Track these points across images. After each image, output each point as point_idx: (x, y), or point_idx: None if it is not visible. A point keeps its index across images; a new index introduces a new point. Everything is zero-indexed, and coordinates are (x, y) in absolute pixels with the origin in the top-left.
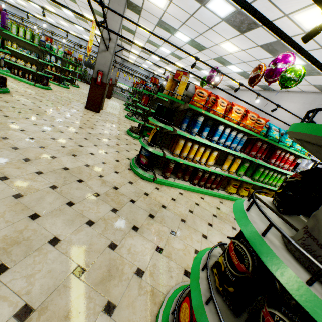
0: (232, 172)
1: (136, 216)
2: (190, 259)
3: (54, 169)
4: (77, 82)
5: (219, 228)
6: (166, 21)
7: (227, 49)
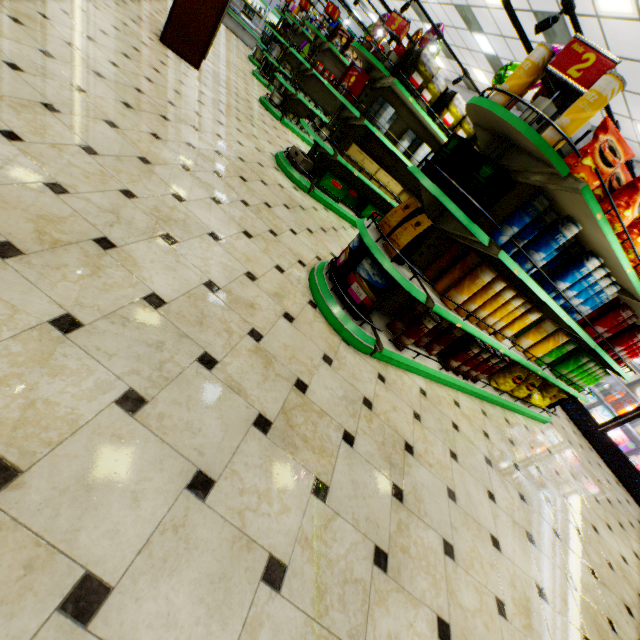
0: (533, 358)
1: (369, 501)
2: None
3: (117, 303)
4: None
5: (505, 504)
6: None
7: None
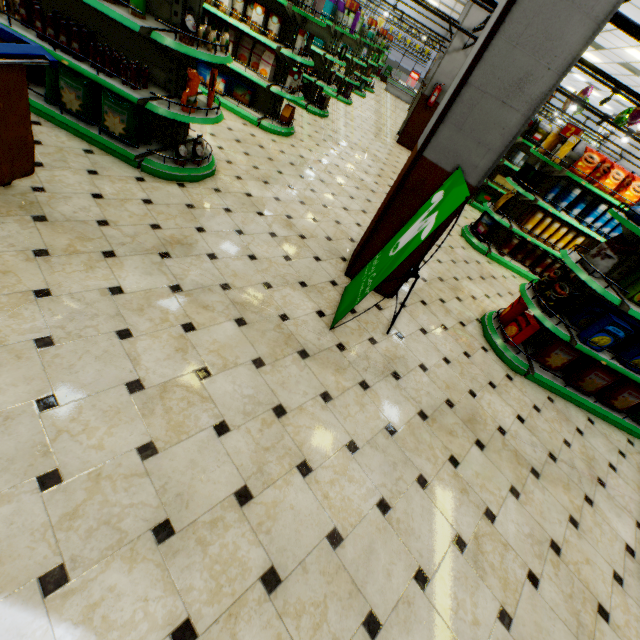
0: None
1: (469, 272)
2: None
3: None
4: None
5: None
6: None
7: None
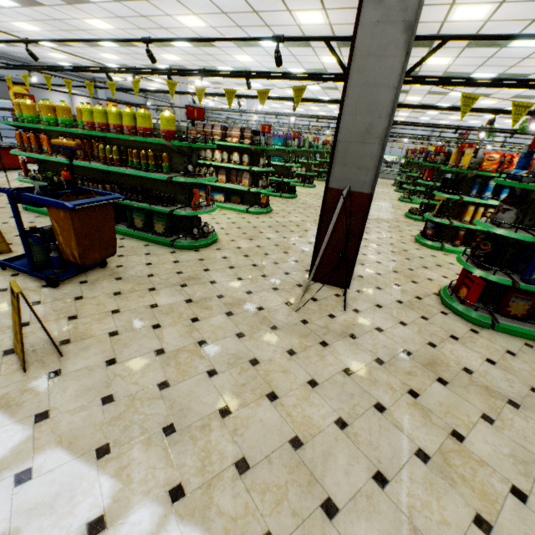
0: None
1: (424, 263)
2: None
3: None
4: None
5: None
6: (454, 71)
7: None
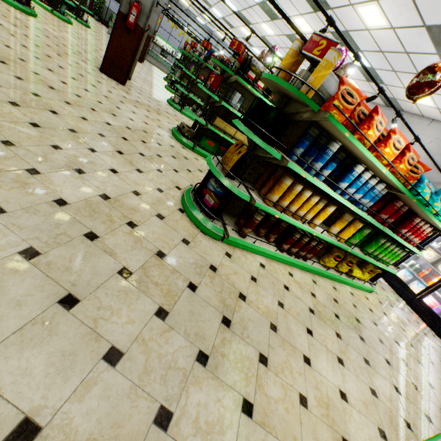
0: (342, 240)
1: (200, 324)
2: (296, 421)
3: (33, 202)
4: (86, 17)
5: (321, 338)
6: None
7: (365, 19)
